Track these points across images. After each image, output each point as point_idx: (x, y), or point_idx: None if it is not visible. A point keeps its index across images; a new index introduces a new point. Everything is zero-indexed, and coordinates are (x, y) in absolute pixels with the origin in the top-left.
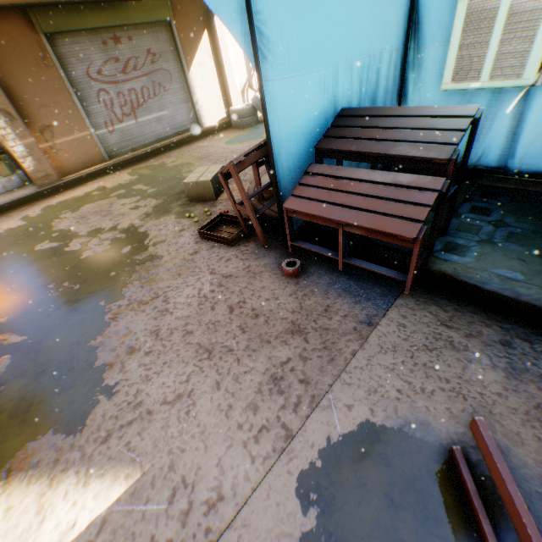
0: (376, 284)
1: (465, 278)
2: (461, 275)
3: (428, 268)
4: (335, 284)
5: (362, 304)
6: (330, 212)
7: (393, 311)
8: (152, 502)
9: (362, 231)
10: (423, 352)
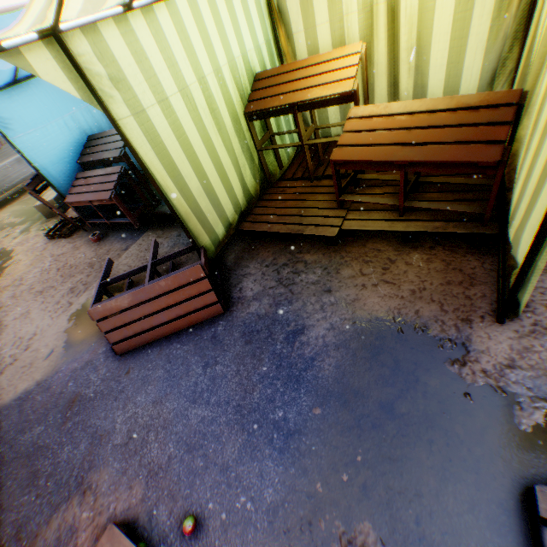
0: (139, 230)
1: (167, 211)
2: (166, 210)
3: (155, 212)
4: (119, 237)
5: (128, 242)
6: (83, 198)
7: (140, 240)
8: (6, 350)
9: (99, 203)
10: (143, 252)
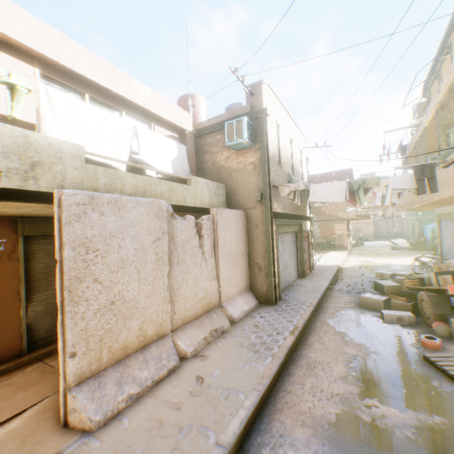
0: None
1: None
2: None
3: None
4: None
5: None
6: None
7: None
8: None
9: None
10: None
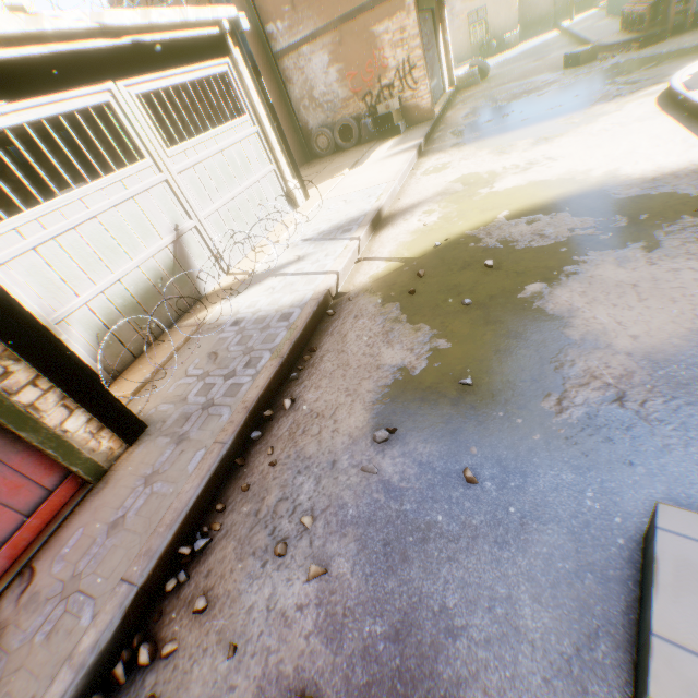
0: None
1: None
2: None
3: None
4: None
5: None
6: None
7: None
8: None
9: None
10: None
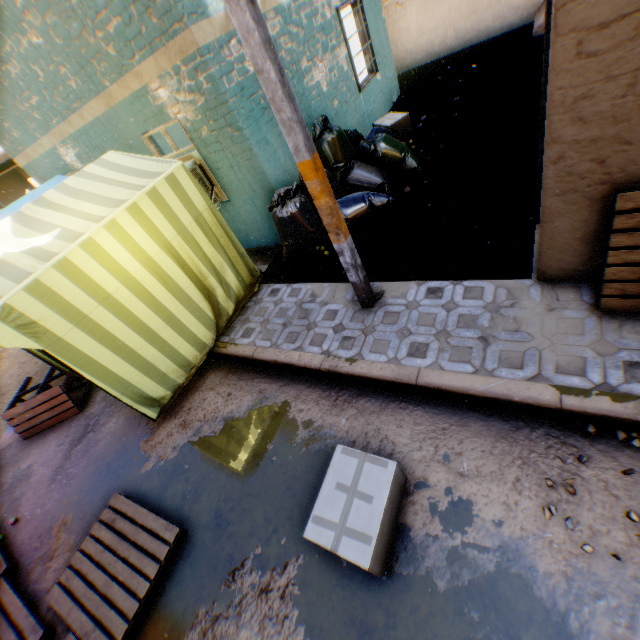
0: None
1: None
2: None
3: None
4: None
5: None
6: None
7: None
8: None
9: None
10: None
